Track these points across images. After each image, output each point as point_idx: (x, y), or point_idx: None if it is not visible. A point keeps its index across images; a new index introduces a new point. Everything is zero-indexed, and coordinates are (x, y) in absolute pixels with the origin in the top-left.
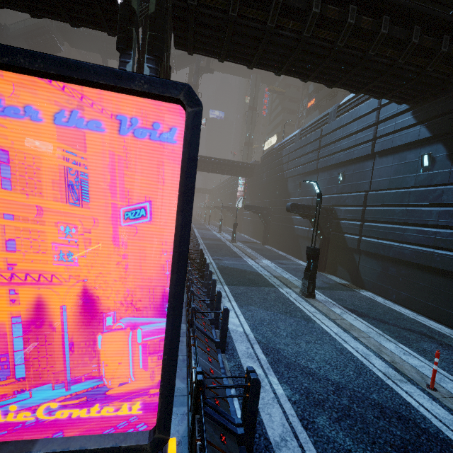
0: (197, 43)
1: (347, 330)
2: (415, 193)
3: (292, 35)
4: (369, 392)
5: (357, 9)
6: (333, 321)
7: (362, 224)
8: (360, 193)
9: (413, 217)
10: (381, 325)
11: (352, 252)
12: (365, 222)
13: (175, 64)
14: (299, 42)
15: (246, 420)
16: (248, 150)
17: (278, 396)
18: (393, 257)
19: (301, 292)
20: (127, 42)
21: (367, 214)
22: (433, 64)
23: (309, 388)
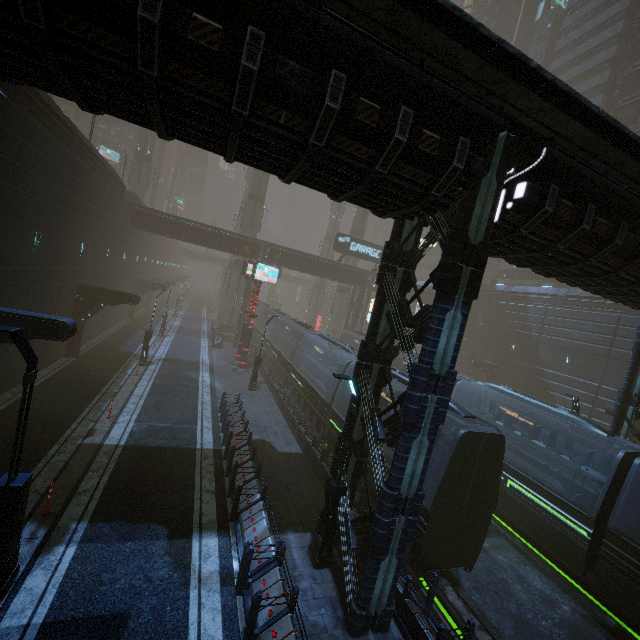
0: None
1: None
2: None
3: None
4: None
5: None
6: None
7: None
8: None
9: None
10: None
11: None
12: None
13: None
14: None
15: None
16: None
17: None
18: None
19: None
20: None
21: None
22: None
23: None
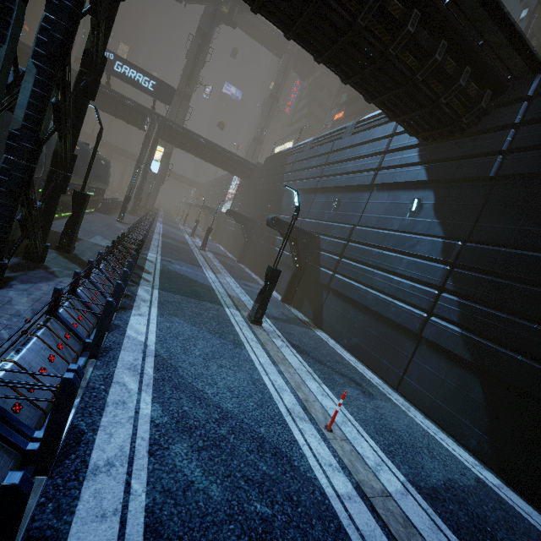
0: None
1: (276, 363)
2: (395, 237)
3: None
4: (259, 425)
5: None
6: (267, 352)
7: (340, 260)
8: (348, 226)
9: (386, 262)
10: (317, 365)
11: (322, 288)
12: (343, 258)
13: None
14: None
15: (44, 433)
16: (255, 148)
17: (140, 415)
18: (356, 301)
19: (249, 317)
20: None
21: (348, 249)
22: (448, 96)
23: (188, 412)
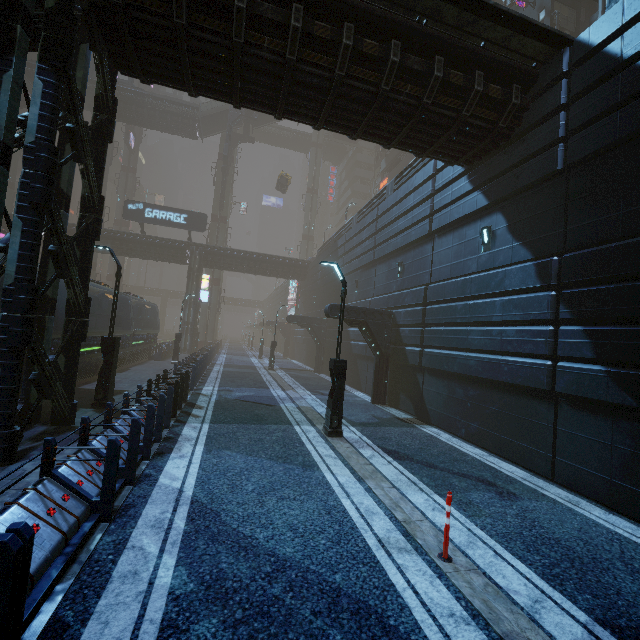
0: (146, 65)
1: (362, 479)
2: (477, 280)
3: (273, 58)
4: (333, 571)
5: (357, 30)
6: (350, 467)
7: (424, 330)
8: (420, 287)
9: (476, 313)
10: (424, 470)
11: (415, 371)
12: (427, 327)
13: (200, 129)
14: (285, 67)
15: None
16: (307, 245)
17: (154, 588)
18: (458, 373)
19: (324, 429)
20: (7, 43)
21: (428, 315)
22: (469, 107)
23: (226, 570)
